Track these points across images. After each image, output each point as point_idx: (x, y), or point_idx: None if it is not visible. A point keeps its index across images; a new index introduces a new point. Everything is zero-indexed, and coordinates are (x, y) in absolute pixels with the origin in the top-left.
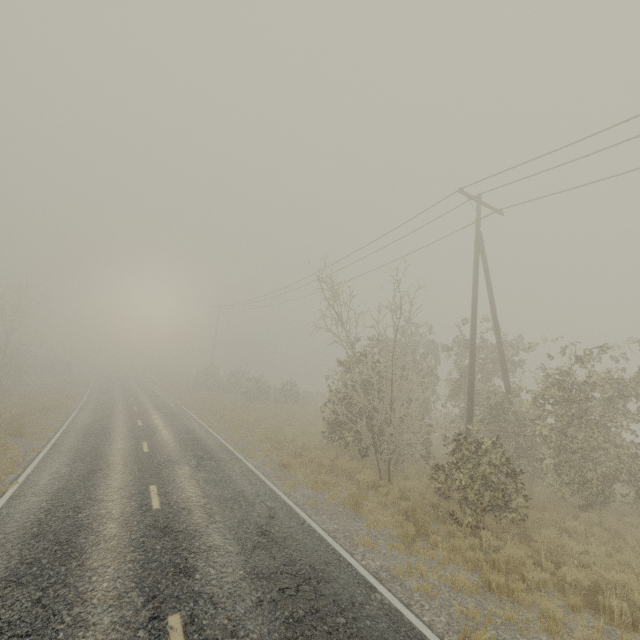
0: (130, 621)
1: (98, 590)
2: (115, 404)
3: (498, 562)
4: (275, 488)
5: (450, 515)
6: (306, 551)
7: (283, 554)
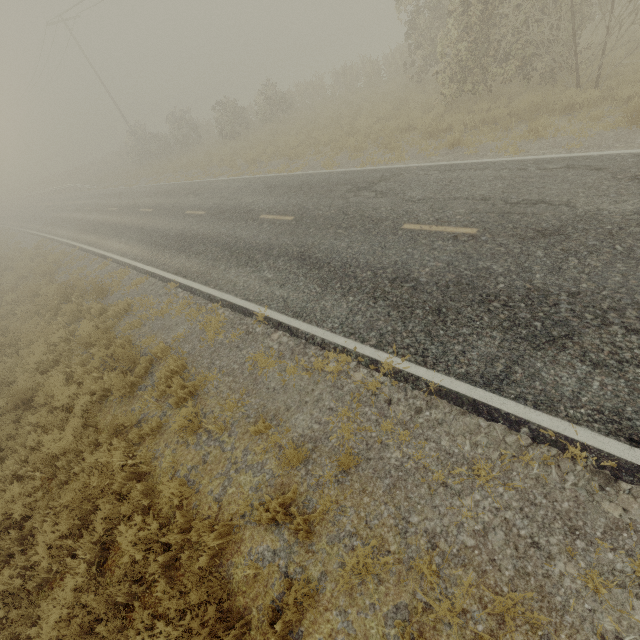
0: None
1: None
2: (112, 221)
3: None
4: (512, 159)
5: None
6: None
7: None
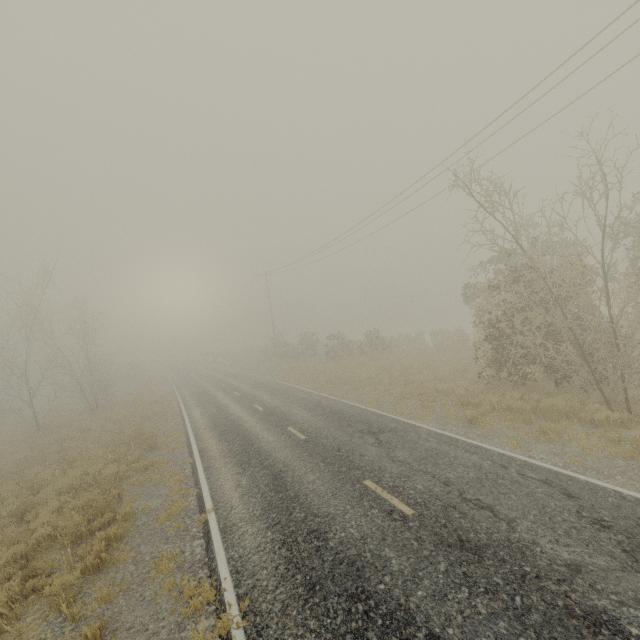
0: None
1: None
2: (213, 394)
3: None
4: (505, 452)
5: None
6: None
7: None
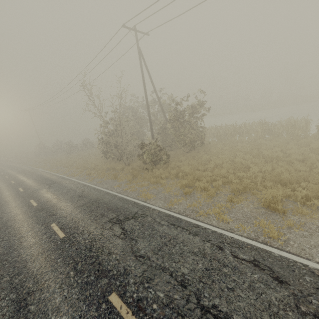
0: (38, 230)
1: (23, 230)
2: None
3: (156, 176)
4: (84, 183)
5: (146, 169)
6: (96, 195)
7: (88, 199)
